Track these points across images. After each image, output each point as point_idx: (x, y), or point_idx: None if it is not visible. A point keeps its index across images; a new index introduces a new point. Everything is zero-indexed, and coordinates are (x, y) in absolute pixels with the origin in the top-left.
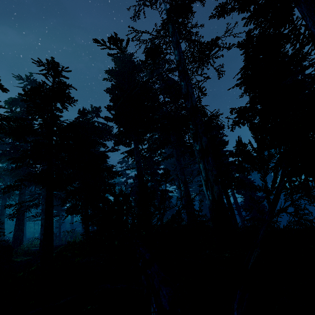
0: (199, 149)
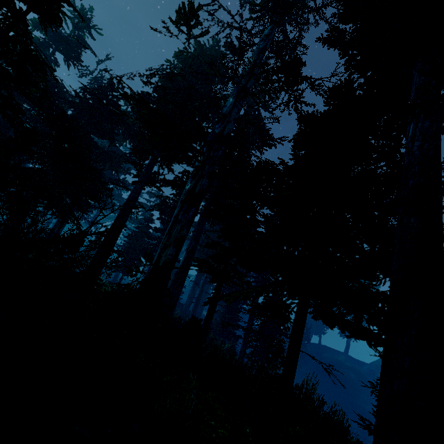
0: (188, 189)
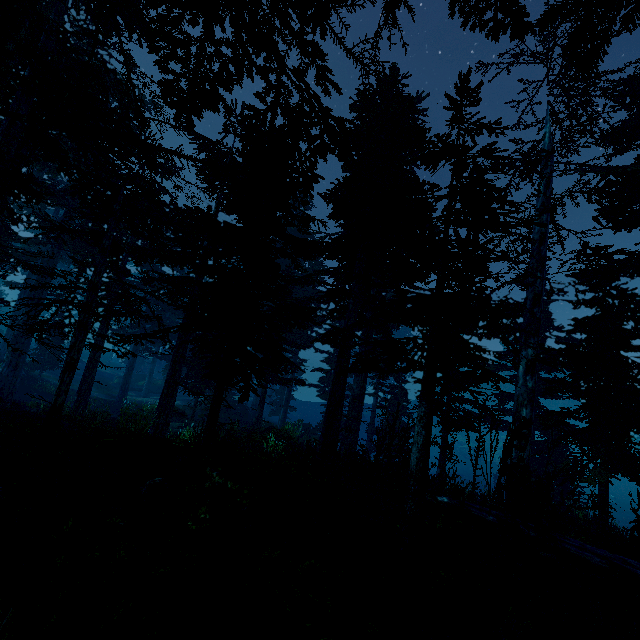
0: (532, 388)
